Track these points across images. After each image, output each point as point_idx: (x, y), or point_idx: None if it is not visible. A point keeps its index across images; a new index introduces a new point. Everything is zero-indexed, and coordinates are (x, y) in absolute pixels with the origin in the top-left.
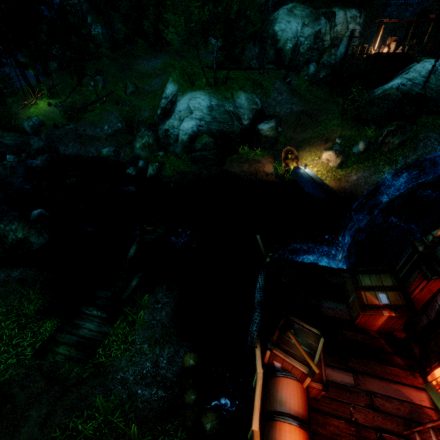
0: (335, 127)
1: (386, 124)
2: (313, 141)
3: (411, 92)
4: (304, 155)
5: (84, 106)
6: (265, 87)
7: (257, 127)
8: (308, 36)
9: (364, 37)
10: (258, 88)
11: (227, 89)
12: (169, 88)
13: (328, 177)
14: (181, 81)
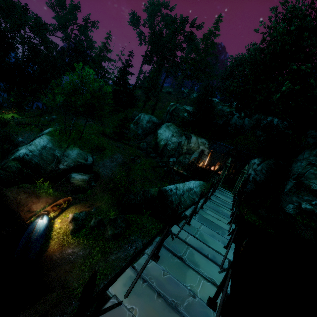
0: (106, 198)
1: (126, 213)
2: (89, 201)
3: (169, 197)
4: (70, 209)
5: (23, 124)
6: (105, 154)
7: (70, 174)
8: (174, 142)
9: (213, 157)
10: (99, 152)
11: (71, 143)
12: (47, 129)
13: (58, 238)
14: (58, 129)
